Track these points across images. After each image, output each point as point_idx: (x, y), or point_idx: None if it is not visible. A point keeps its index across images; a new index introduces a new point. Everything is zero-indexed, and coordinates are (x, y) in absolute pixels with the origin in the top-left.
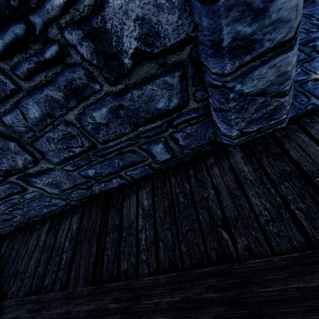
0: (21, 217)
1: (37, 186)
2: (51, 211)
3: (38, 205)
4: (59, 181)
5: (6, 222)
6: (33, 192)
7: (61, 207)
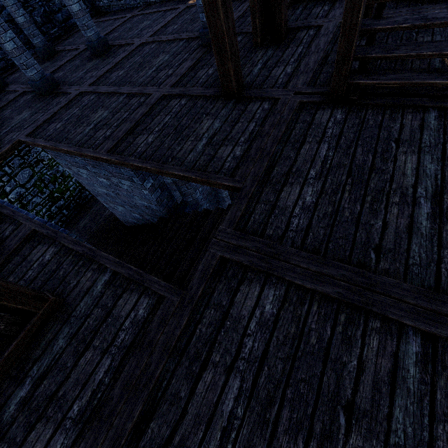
0: (124, 1)
1: None
2: (134, 4)
3: None
4: None
5: (119, 2)
6: None
7: (137, 3)
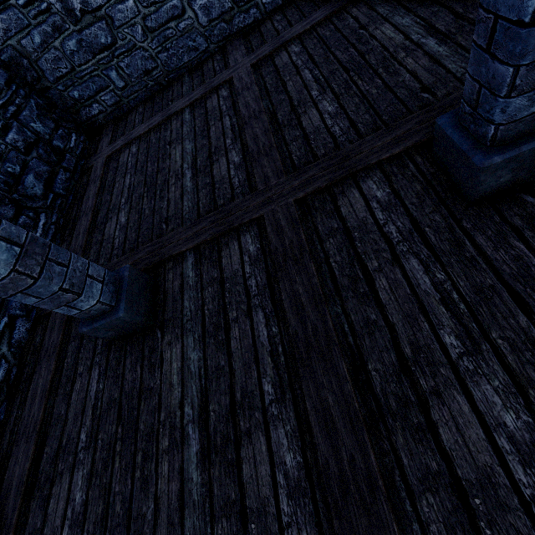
0: (161, 68)
1: (194, 9)
2: (189, 62)
3: (184, 45)
4: (212, 3)
5: (145, 77)
6: (188, 19)
7: (200, 54)
